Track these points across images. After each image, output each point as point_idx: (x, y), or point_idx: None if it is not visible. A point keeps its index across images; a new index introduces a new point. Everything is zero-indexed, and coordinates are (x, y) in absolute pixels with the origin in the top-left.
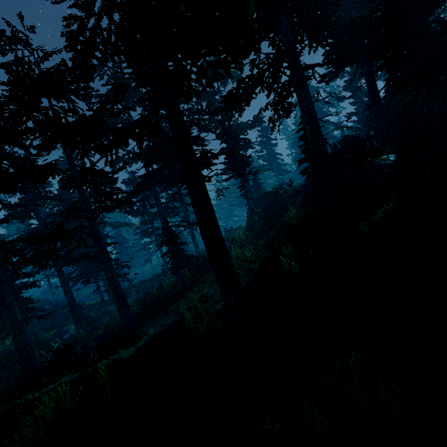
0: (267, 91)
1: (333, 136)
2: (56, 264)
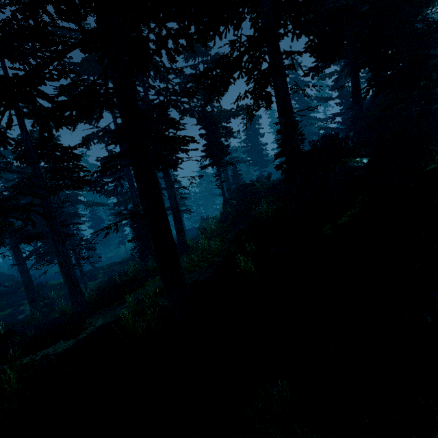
0: (247, 78)
1: (317, 134)
2: (12, 241)
